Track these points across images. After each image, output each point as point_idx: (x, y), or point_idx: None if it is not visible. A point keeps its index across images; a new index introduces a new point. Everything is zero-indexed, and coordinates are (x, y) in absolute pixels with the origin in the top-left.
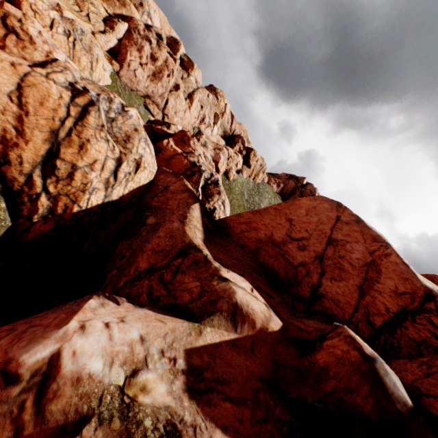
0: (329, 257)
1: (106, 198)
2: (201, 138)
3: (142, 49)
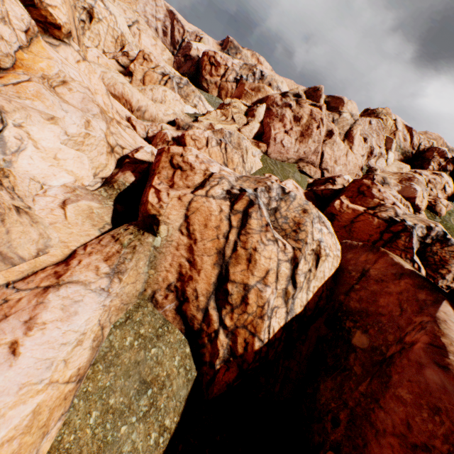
0: None
1: (287, 314)
2: (375, 176)
3: (283, 117)
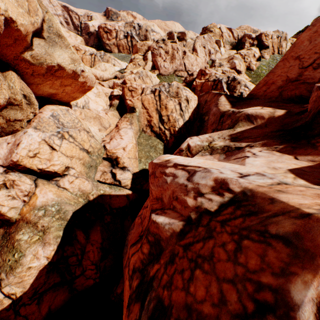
0: None
1: (183, 121)
2: (215, 64)
3: (160, 54)
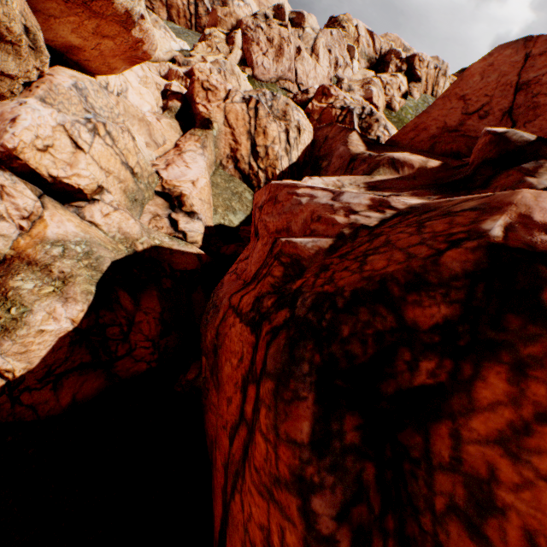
0: (520, 105)
1: (289, 162)
2: (342, 85)
3: (259, 41)
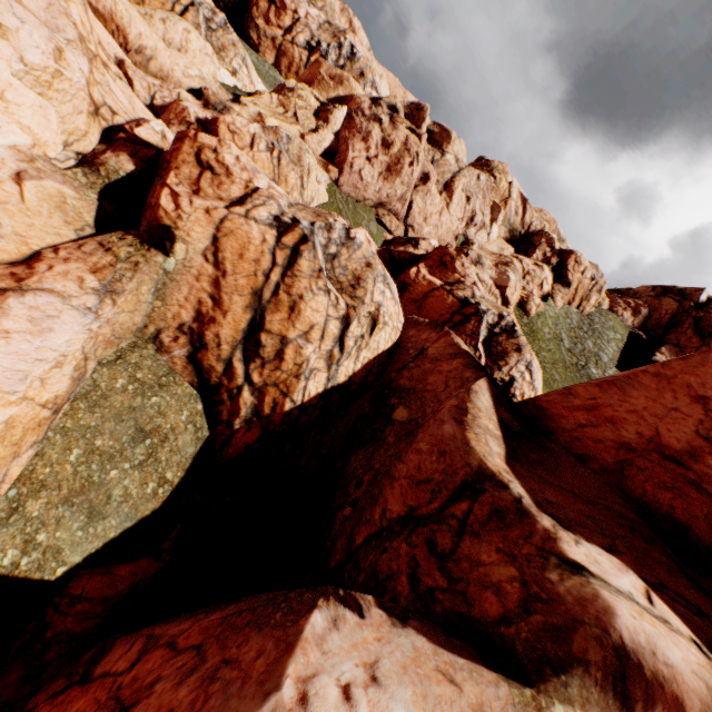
0: None
1: (329, 381)
2: (470, 251)
3: (369, 136)
